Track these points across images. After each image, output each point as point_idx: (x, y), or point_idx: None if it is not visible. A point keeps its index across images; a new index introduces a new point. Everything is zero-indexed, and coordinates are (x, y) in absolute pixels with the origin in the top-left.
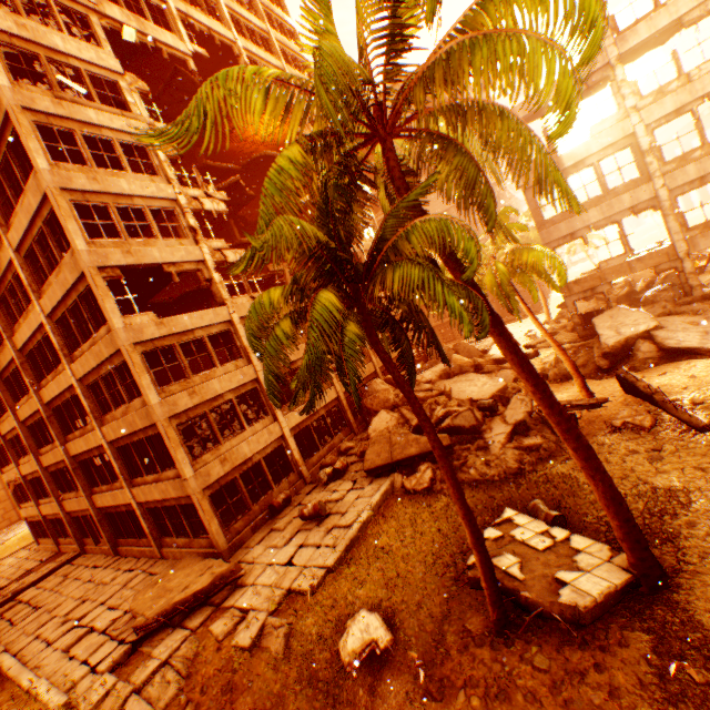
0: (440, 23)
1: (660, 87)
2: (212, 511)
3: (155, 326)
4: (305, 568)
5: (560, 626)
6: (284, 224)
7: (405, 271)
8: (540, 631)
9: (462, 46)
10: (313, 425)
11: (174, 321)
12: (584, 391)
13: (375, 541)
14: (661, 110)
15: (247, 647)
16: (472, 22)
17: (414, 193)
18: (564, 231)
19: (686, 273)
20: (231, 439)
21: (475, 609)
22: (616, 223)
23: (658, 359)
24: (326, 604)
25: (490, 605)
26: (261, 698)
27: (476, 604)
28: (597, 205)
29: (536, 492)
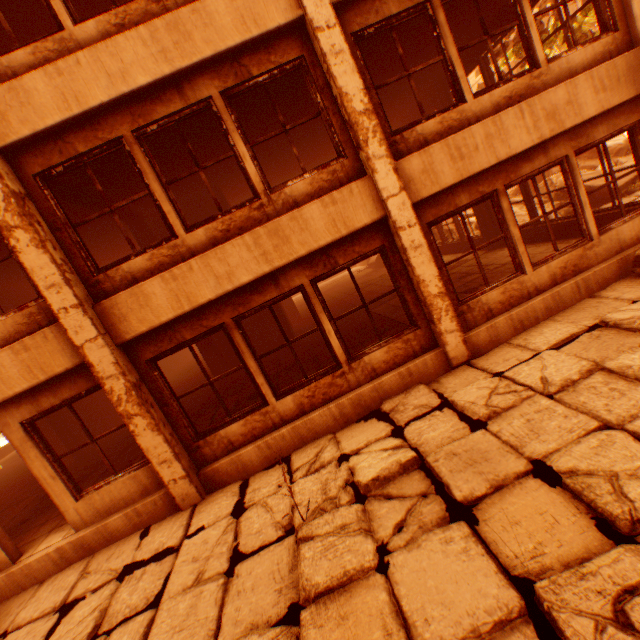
0: None
1: None
2: None
3: None
4: None
5: None
6: None
7: None
8: None
9: None
10: None
11: None
12: None
13: None
14: None
15: None
16: None
17: None
18: None
19: None
20: None
21: None
22: None
23: None
24: None
25: None
26: None
27: None
28: None
29: None
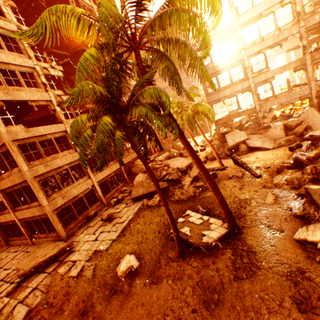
0: (154, 2)
1: (253, 41)
2: (58, 220)
3: (25, 132)
4: (103, 241)
5: (203, 251)
6: (84, 85)
7: (140, 109)
8: (195, 253)
9: (166, 12)
10: (109, 181)
11: (35, 130)
12: (220, 163)
13: (134, 227)
14: (253, 51)
15: (76, 276)
16: (172, 2)
17: (147, 76)
18: (216, 98)
19: (259, 118)
20: (67, 187)
21: (172, 249)
22: (235, 96)
23: (247, 151)
24: (112, 254)
25: (177, 246)
26: (82, 295)
27: (173, 247)
28: (228, 88)
29: (199, 203)
